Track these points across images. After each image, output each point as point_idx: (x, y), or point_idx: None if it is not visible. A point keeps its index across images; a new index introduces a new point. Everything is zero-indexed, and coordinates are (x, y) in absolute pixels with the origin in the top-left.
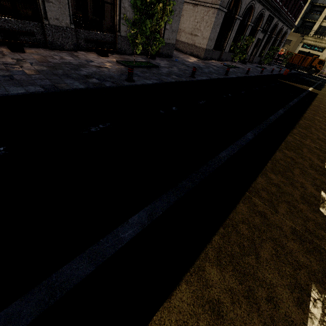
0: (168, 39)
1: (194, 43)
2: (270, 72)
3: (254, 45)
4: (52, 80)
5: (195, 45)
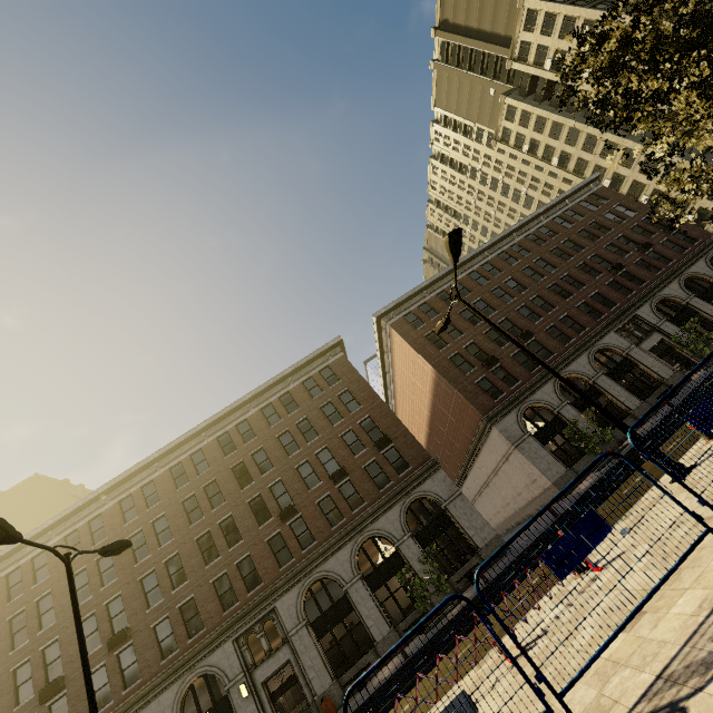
0: (485, 540)
1: (543, 488)
2: None
3: (664, 353)
4: (354, 707)
5: (546, 489)
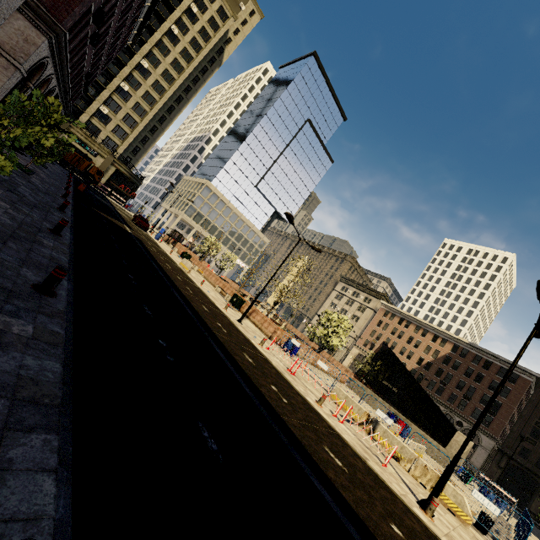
0: None
1: None
2: (67, 184)
3: None
4: None
5: None
